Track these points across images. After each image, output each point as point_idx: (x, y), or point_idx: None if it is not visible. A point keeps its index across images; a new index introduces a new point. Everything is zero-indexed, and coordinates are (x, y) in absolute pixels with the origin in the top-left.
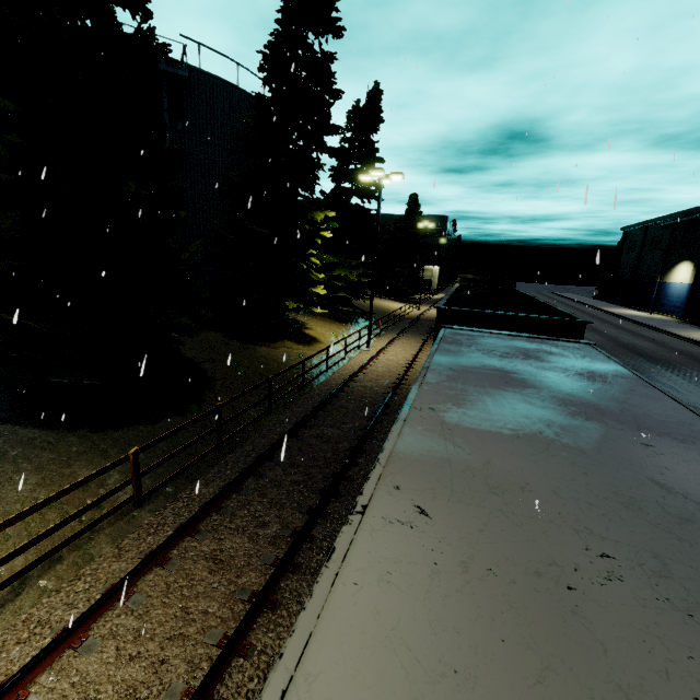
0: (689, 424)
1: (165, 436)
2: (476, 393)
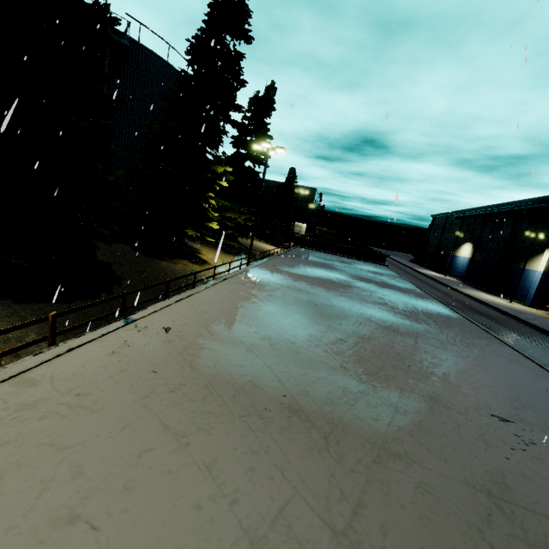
0: (413, 290)
1: (80, 308)
2: (303, 266)
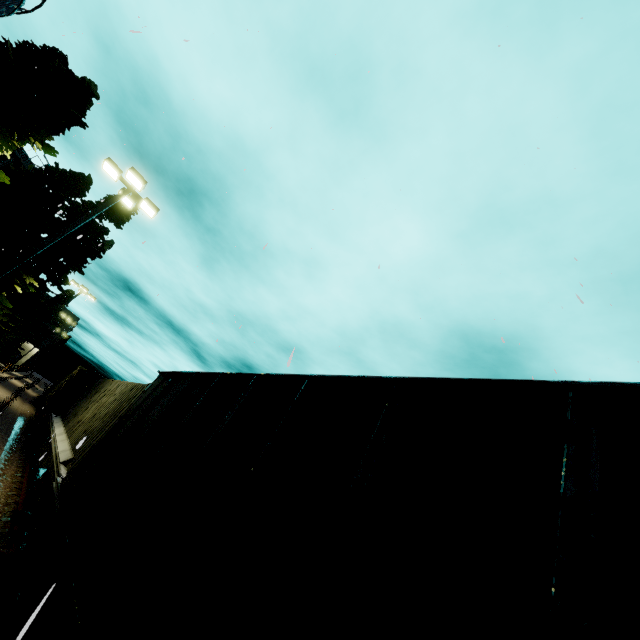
0: None
1: None
2: None
